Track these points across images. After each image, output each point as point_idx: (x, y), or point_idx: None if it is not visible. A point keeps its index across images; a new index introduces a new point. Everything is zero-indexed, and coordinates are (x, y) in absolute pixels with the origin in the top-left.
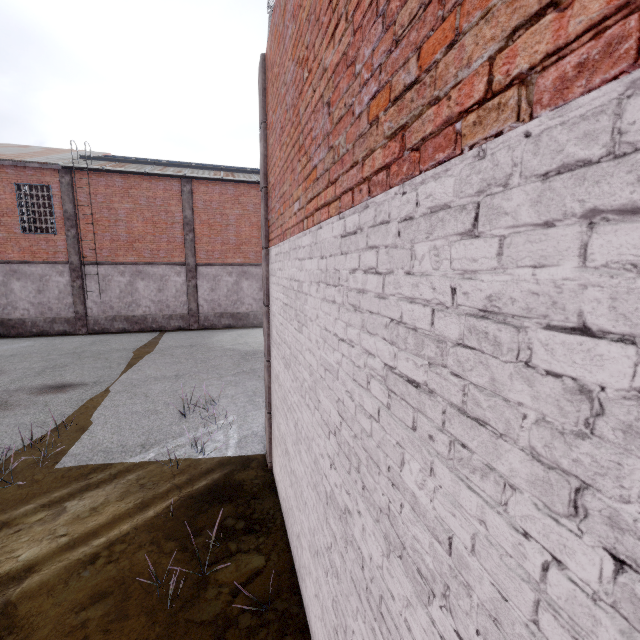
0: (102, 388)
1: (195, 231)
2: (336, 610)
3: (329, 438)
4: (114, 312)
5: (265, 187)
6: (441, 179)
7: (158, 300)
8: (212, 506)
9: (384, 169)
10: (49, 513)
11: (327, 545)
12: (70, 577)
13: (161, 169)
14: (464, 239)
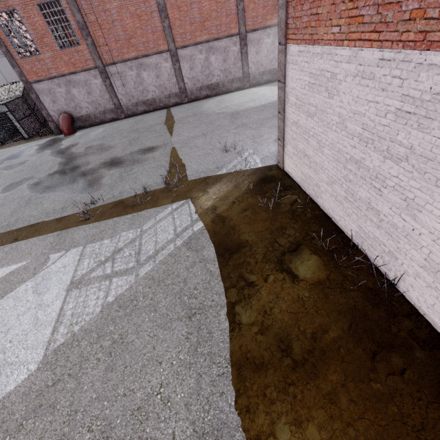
0: (170, 147)
1: (168, 16)
2: (347, 192)
3: (352, 139)
4: (135, 99)
5: None
6: (436, 56)
7: (158, 85)
8: (266, 184)
9: (413, 42)
10: (203, 193)
11: (344, 176)
12: (230, 207)
13: None
14: (438, 75)
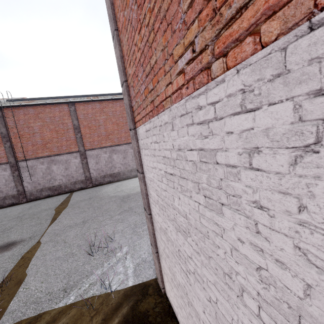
0: (35, 241)
1: (81, 132)
2: None
3: None
4: (41, 186)
5: (125, 81)
6: None
7: (66, 174)
8: None
9: None
10: None
11: None
12: None
13: (55, 100)
14: None
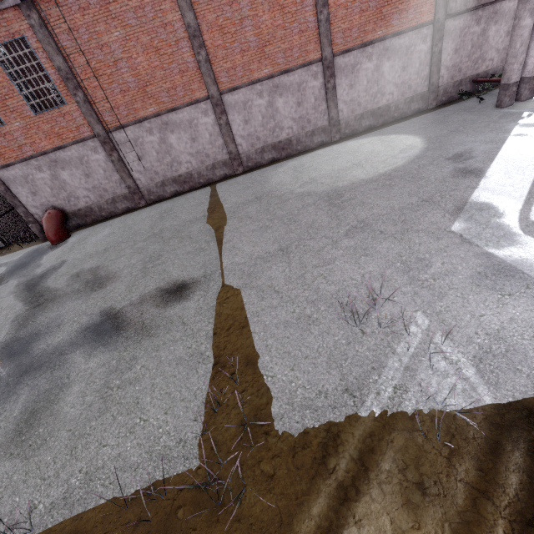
0: (217, 284)
1: (205, 45)
2: None
3: None
4: (160, 177)
5: None
6: None
7: (195, 152)
8: None
9: None
10: None
11: None
12: None
13: None
14: None
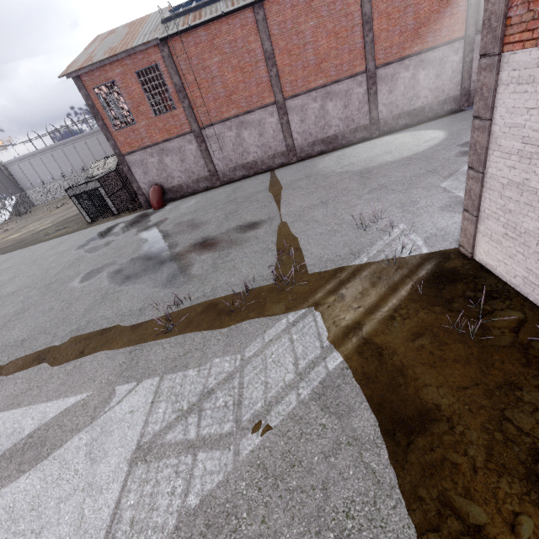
0: (278, 221)
1: (276, 64)
2: None
3: None
4: (233, 164)
5: None
6: None
7: (261, 144)
8: (446, 285)
9: None
10: (336, 297)
11: None
12: (387, 327)
13: (232, 3)
14: None
